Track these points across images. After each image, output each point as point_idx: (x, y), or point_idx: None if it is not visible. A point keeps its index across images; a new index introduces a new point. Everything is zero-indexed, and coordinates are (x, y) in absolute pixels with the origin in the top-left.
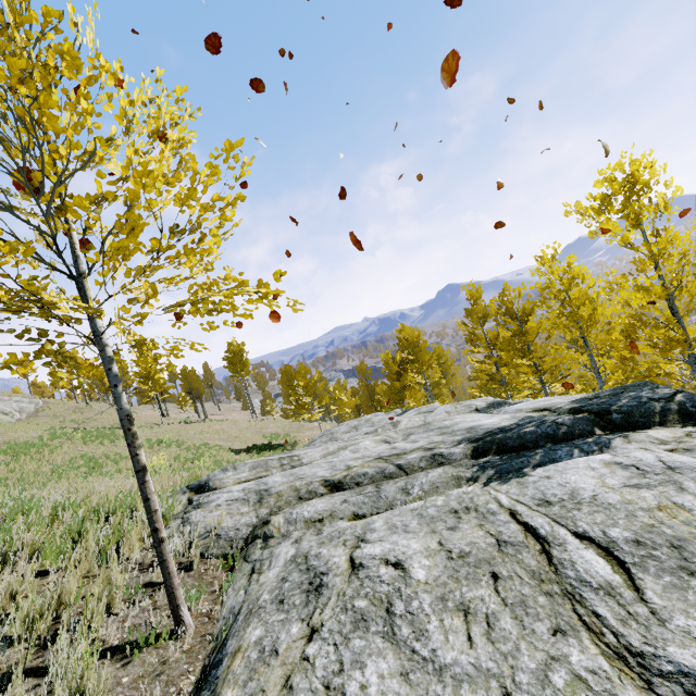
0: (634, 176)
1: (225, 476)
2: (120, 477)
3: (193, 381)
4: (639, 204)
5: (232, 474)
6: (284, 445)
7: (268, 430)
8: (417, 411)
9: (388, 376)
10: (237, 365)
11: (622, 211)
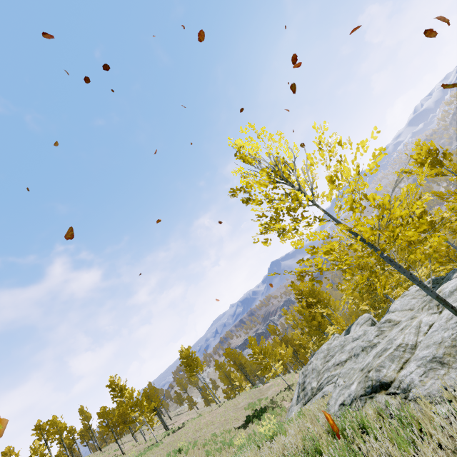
0: (426, 149)
1: (385, 373)
2: (249, 453)
3: (154, 398)
4: (436, 158)
5: (386, 370)
6: (267, 406)
7: (241, 404)
8: (358, 325)
9: (306, 320)
10: (192, 365)
11: (433, 162)
